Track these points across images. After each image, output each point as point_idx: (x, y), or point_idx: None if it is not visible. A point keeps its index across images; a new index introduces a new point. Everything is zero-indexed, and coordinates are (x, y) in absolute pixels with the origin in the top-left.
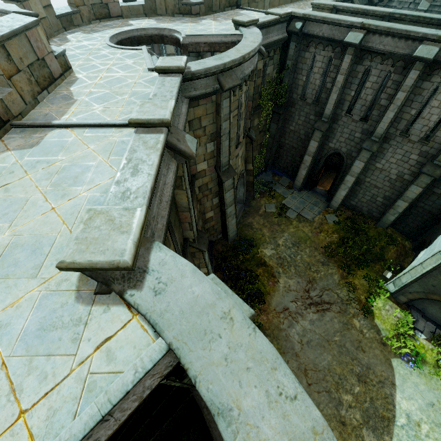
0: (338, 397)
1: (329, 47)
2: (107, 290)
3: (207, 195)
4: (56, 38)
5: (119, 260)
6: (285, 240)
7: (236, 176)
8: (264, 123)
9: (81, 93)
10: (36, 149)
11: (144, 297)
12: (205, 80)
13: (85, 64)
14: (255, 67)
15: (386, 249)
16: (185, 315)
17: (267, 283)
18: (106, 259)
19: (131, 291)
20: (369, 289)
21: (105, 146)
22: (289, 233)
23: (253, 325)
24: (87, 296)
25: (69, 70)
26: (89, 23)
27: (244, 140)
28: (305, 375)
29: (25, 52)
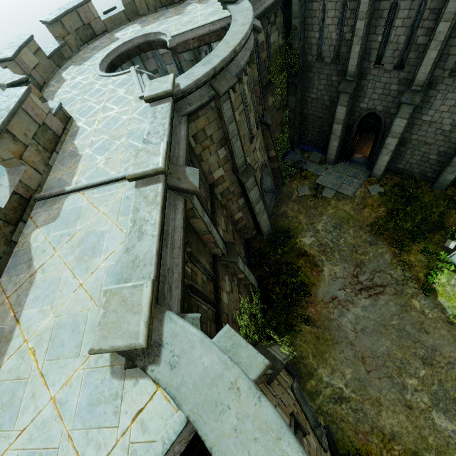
0: (402, 382)
1: None
2: (133, 365)
3: (231, 198)
4: (54, 81)
5: (135, 343)
6: (325, 223)
7: (257, 170)
8: (281, 99)
9: (84, 145)
10: (58, 221)
11: (162, 372)
12: (198, 92)
13: (82, 107)
14: (254, 47)
15: (446, 214)
16: (198, 387)
17: (310, 274)
18: (125, 343)
19: (152, 367)
20: (429, 265)
21: (113, 206)
22: (328, 216)
23: (259, 394)
24: (119, 371)
25: (69, 121)
26: (78, 50)
27: (260, 128)
28: (363, 362)
29: (26, 125)
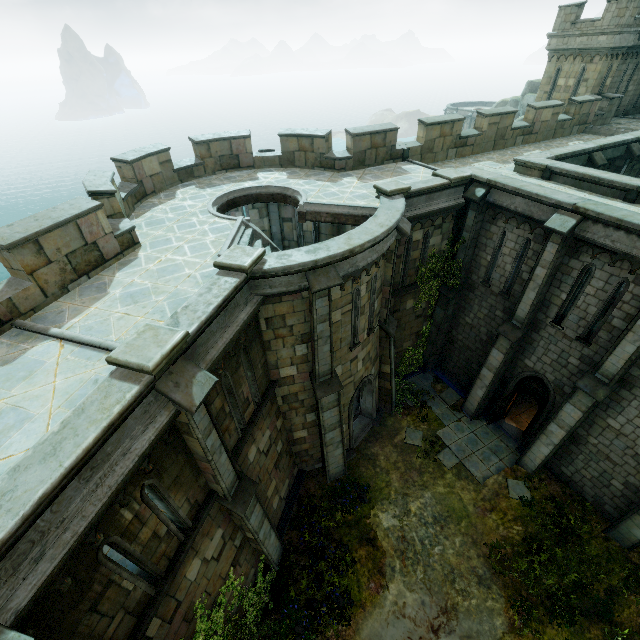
0: None
1: (526, 226)
2: None
3: (297, 408)
4: (165, 193)
5: None
6: (423, 505)
7: (351, 385)
8: (426, 306)
9: (121, 283)
10: (5, 369)
11: None
12: (287, 277)
13: (161, 236)
14: (395, 248)
15: (620, 597)
16: None
17: (365, 583)
18: None
19: None
20: None
21: (72, 384)
22: (433, 494)
23: None
24: None
25: (134, 246)
26: (213, 173)
27: (378, 333)
28: None
29: (68, 240)
